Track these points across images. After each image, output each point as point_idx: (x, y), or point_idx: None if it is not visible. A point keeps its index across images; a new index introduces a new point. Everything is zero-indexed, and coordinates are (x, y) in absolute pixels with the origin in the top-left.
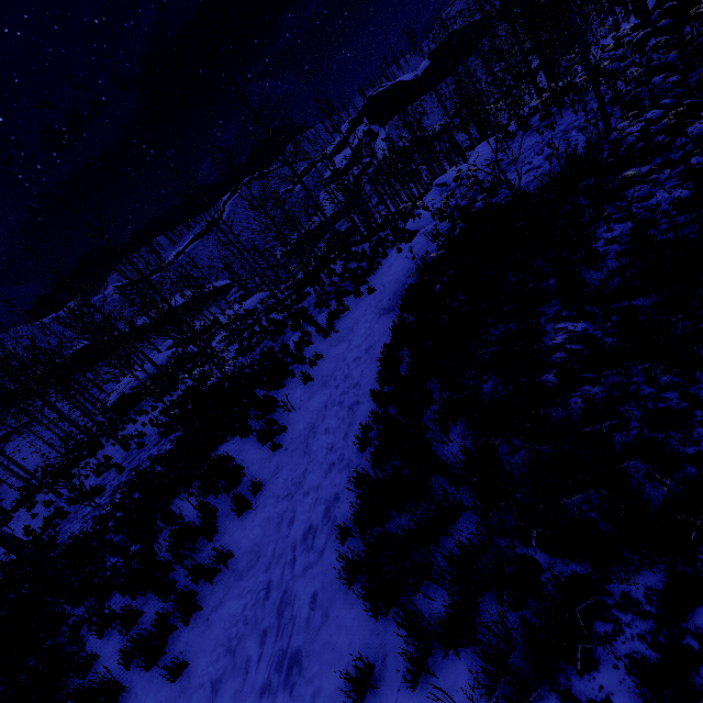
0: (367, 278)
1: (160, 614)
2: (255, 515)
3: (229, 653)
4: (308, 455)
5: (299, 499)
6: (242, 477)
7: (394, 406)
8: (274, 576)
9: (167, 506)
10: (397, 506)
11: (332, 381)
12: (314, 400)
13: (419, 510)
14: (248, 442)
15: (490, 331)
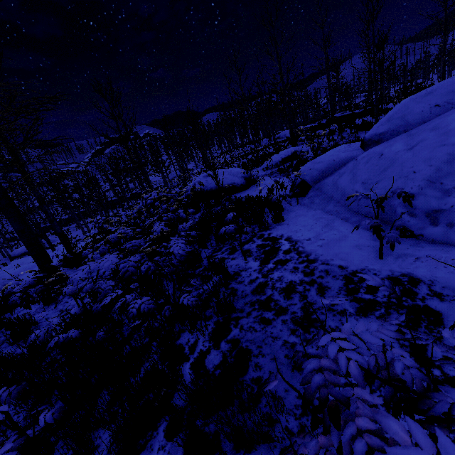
0: None
1: None
2: None
3: None
4: None
5: None
6: None
7: None
8: None
9: None
10: None
11: None
12: None
13: None
14: None
15: None
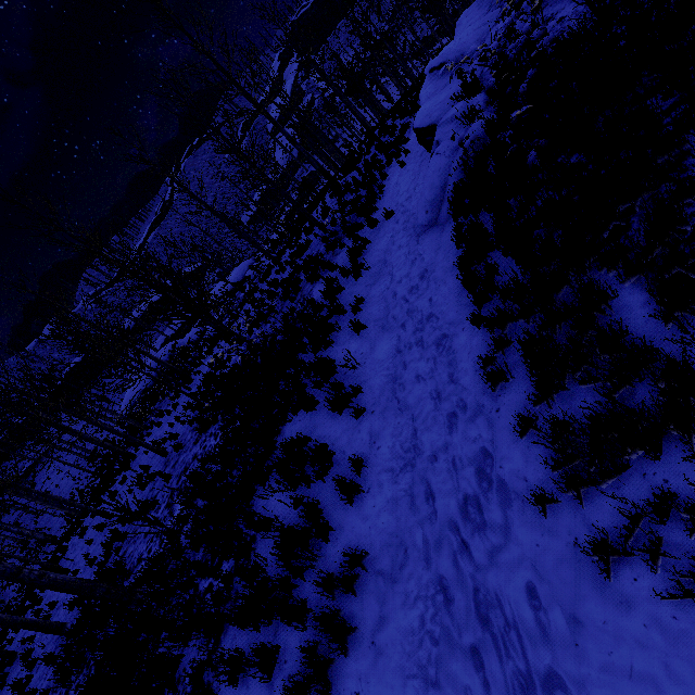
0: (373, 205)
1: (308, 649)
2: (372, 499)
3: (430, 687)
4: (407, 412)
5: (426, 467)
6: (331, 457)
7: (518, 325)
8: (445, 572)
9: (249, 510)
10: (652, 451)
11: (392, 322)
12: (380, 348)
13: (693, 448)
14: (318, 415)
15: (672, 176)
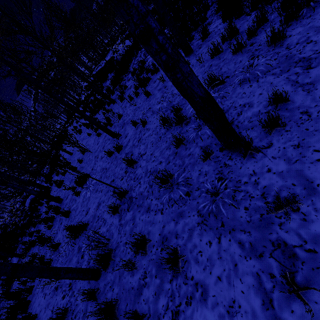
0: None
1: None
2: None
3: None
4: None
5: None
6: None
7: None
8: None
9: None
10: None
11: None
12: None
13: None
14: None
15: None
